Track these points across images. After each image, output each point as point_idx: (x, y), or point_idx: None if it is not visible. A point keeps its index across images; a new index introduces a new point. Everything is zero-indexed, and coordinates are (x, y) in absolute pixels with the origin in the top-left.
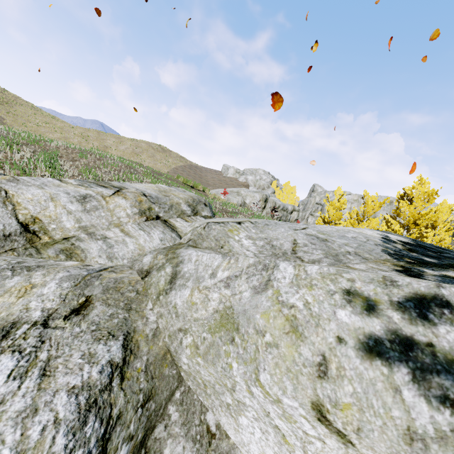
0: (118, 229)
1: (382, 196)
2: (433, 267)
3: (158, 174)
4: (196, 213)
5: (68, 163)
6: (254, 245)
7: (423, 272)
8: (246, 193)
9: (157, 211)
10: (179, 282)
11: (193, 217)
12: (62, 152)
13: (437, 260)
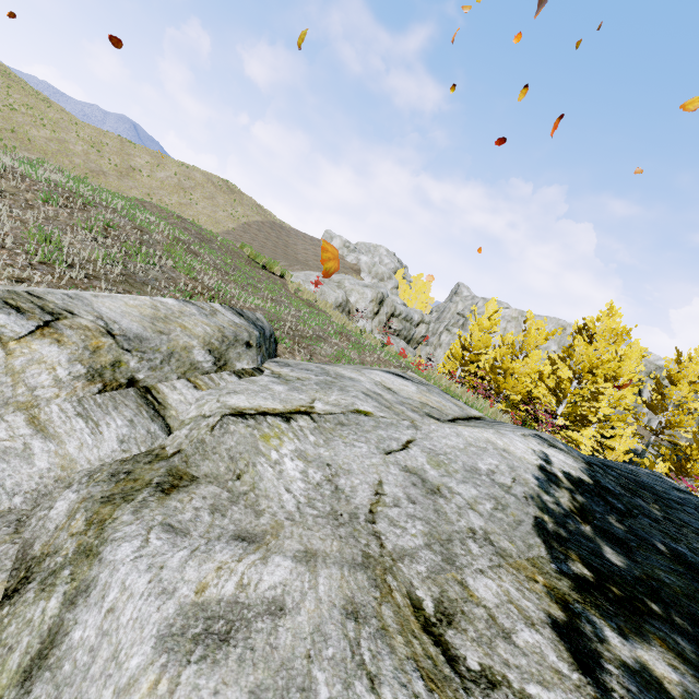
0: (22, 416)
1: (553, 317)
2: (620, 618)
3: (206, 240)
4: (223, 365)
5: (4, 215)
6: (303, 479)
7: (603, 644)
8: (352, 286)
9: (134, 367)
10: (37, 692)
11: (214, 375)
12: (7, 185)
13: (625, 559)
